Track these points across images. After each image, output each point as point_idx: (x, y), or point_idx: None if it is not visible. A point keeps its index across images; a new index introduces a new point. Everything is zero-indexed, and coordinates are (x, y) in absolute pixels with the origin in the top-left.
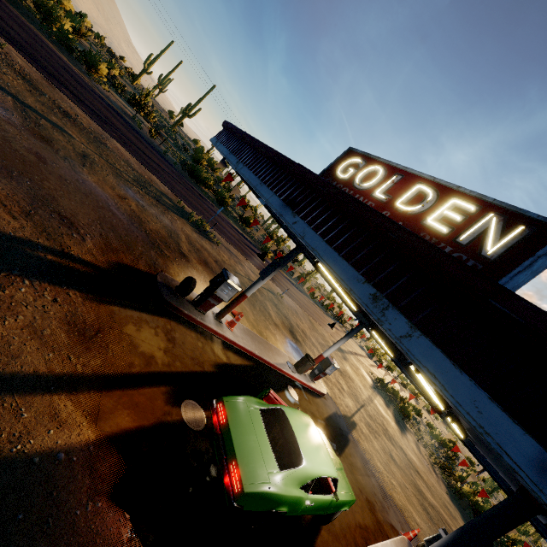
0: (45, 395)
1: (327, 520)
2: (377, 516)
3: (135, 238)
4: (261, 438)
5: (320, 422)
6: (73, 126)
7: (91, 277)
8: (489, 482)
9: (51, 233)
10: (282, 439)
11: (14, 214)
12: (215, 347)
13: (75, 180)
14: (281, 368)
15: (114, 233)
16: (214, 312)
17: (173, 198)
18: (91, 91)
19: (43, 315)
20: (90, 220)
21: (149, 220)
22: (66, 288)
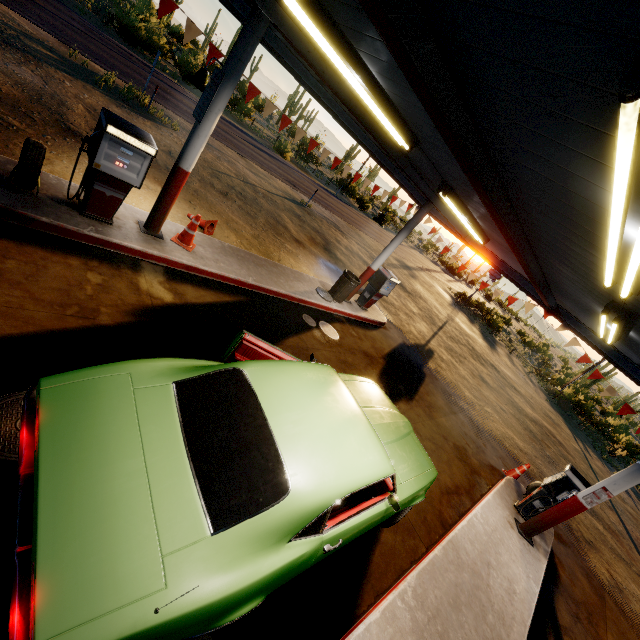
0: None
1: (388, 522)
2: (471, 464)
3: None
4: (160, 460)
5: (377, 362)
6: None
7: None
8: (586, 377)
9: None
10: (229, 445)
11: None
12: (144, 280)
13: None
14: (304, 299)
15: None
16: (141, 221)
17: (59, 49)
18: None
19: None
20: None
21: None
22: None
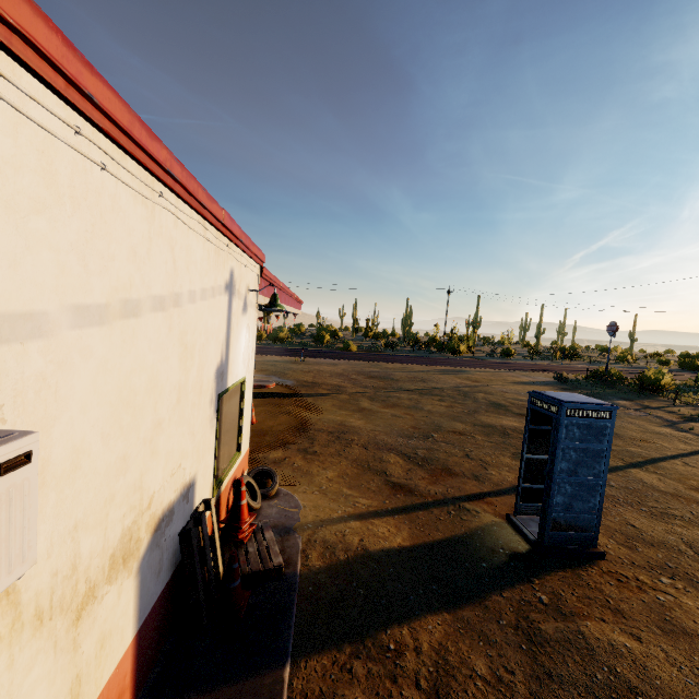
0: None
1: None
2: None
3: None
4: None
5: None
6: None
7: None
8: None
9: None
10: None
11: None
12: None
13: None
14: None
15: None
16: None
17: None
18: None
19: None
20: None
21: None
22: None
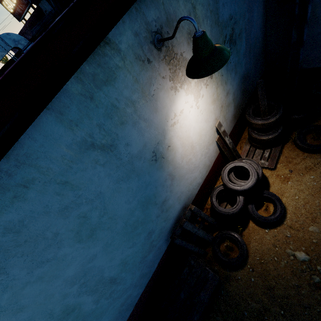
0: None
1: None
2: None
3: None
4: None
5: None
6: None
7: None
8: None
9: None
10: None
11: None
12: None
13: None
14: None
15: None
16: None
17: None
18: None
19: None
20: None
21: None
22: None
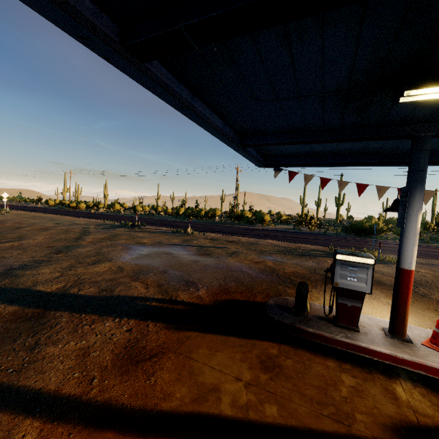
0: (21, 416)
1: None
2: None
3: (260, 281)
4: None
5: None
6: (233, 244)
7: (184, 312)
8: None
9: (169, 291)
10: None
11: (150, 287)
12: (400, 388)
13: (217, 264)
14: None
15: (236, 282)
16: (384, 328)
17: (325, 250)
18: (260, 230)
19: (105, 341)
20: (214, 280)
21: (285, 268)
22: (150, 321)
